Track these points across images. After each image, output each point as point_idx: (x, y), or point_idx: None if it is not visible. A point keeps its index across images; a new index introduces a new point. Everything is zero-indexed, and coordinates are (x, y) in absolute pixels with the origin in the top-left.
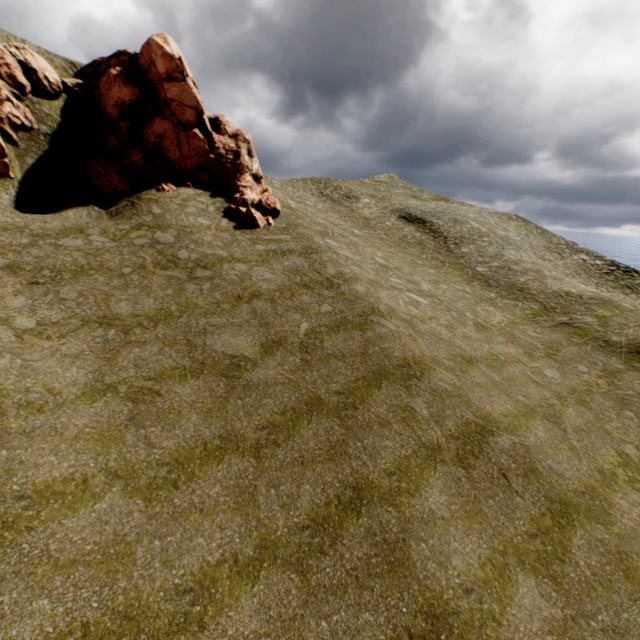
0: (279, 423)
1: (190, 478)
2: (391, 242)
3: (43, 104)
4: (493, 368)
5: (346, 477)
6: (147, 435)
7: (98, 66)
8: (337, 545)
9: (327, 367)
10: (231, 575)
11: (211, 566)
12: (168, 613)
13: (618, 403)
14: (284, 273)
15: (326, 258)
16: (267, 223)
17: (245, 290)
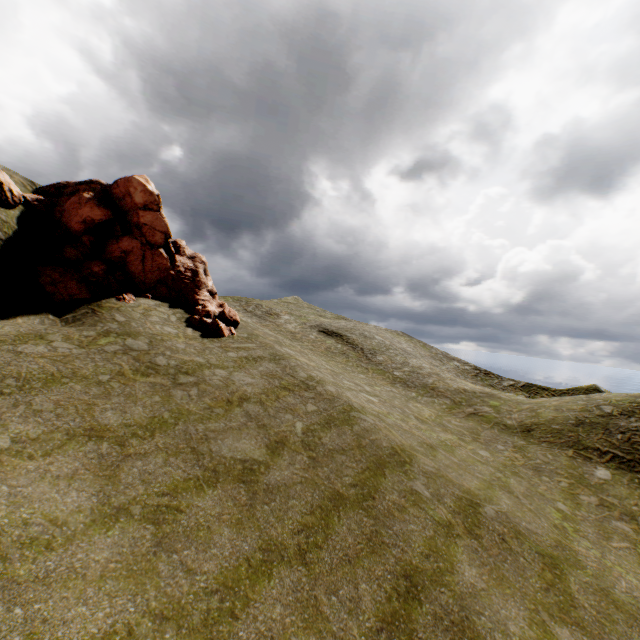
0: (312, 524)
1: (246, 603)
2: (320, 352)
3: (0, 212)
4: (448, 452)
5: (393, 567)
6: (182, 560)
7: (62, 187)
8: None
9: (334, 462)
10: None
11: None
12: None
13: (535, 471)
14: (263, 377)
15: (294, 363)
16: (230, 333)
17: (233, 394)
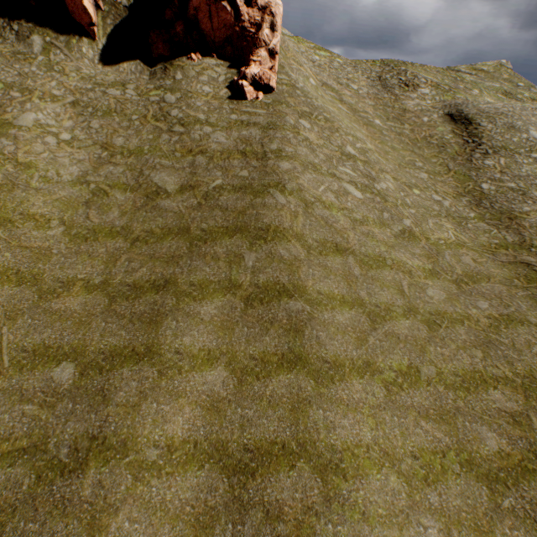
0: (156, 233)
1: (95, 241)
2: (409, 139)
3: None
4: (364, 265)
5: (167, 274)
6: (89, 213)
7: None
8: (136, 300)
9: (210, 213)
10: (83, 286)
11: (77, 279)
12: (50, 285)
13: (479, 342)
14: (235, 141)
15: (279, 135)
16: (256, 97)
17: (198, 147)
